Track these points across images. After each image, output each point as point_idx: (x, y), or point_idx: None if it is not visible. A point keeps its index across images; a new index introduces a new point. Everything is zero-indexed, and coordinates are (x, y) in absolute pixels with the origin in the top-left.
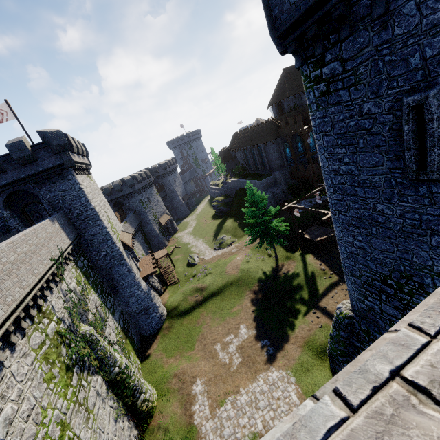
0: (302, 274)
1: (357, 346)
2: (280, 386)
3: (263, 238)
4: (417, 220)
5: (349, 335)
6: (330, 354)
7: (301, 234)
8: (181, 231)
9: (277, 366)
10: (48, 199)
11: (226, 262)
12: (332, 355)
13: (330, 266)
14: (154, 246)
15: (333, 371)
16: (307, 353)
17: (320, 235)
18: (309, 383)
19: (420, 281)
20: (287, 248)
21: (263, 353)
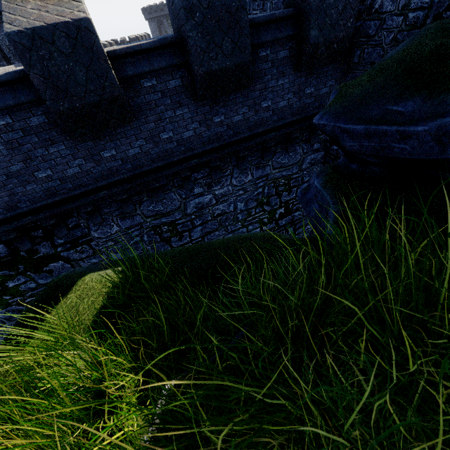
0: None
1: None
2: None
3: None
4: None
5: None
6: None
7: None
8: None
9: None
10: (8, 46)
11: None
12: None
13: None
14: None
15: None
16: None
17: None
18: None
19: None
20: None
21: None
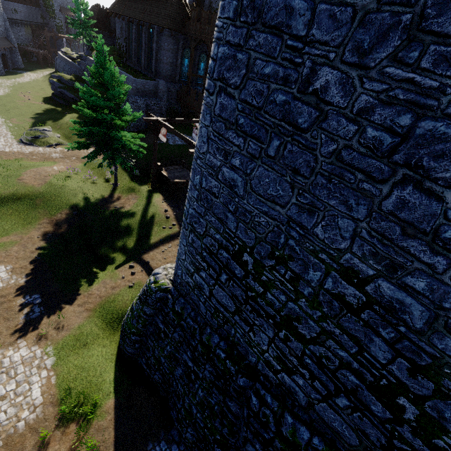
0: (138, 215)
1: (160, 328)
2: (18, 375)
3: (101, 148)
4: (398, 132)
5: (156, 312)
6: (123, 329)
7: (159, 167)
8: None
9: (32, 340)
10: None
11: (30, 166)
12: (125, 331)
13: (176, 216)
14: None
15: (121, 348)
16: (96, 320)
17: (181, 178)
18: (76, 366)
19: (299, 272)
20: (135, 179)
21: (19, 317)
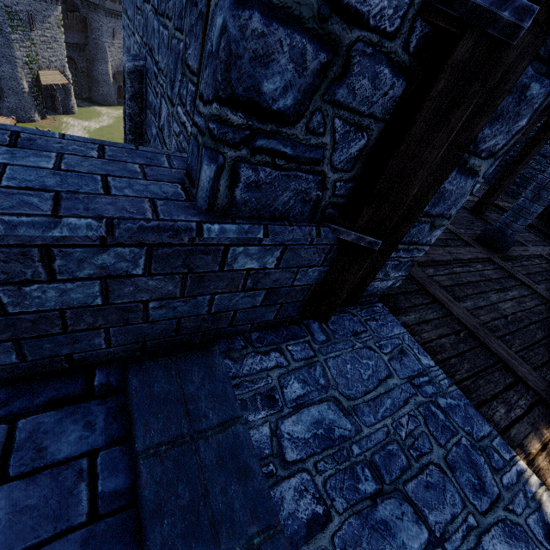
0: None
1: None
2: None
3: None
4: None
5: None
6: None
7: None
8: (77, 117)
9: None
10: None
11: None
12: None
13: None
14: (6, 106)
15: None
16: None
17: None
18: None
19: None
20: None
21: None
